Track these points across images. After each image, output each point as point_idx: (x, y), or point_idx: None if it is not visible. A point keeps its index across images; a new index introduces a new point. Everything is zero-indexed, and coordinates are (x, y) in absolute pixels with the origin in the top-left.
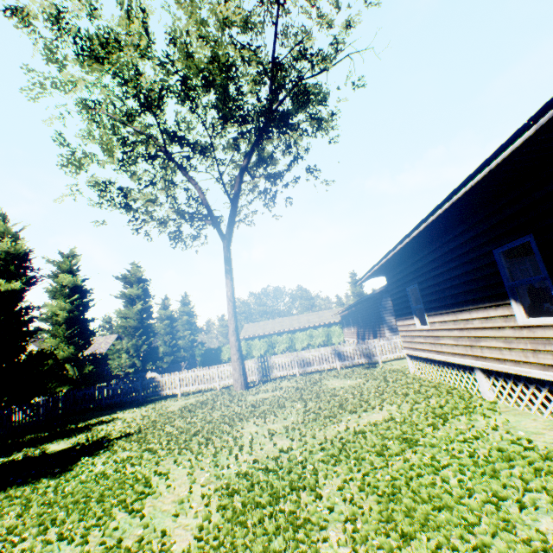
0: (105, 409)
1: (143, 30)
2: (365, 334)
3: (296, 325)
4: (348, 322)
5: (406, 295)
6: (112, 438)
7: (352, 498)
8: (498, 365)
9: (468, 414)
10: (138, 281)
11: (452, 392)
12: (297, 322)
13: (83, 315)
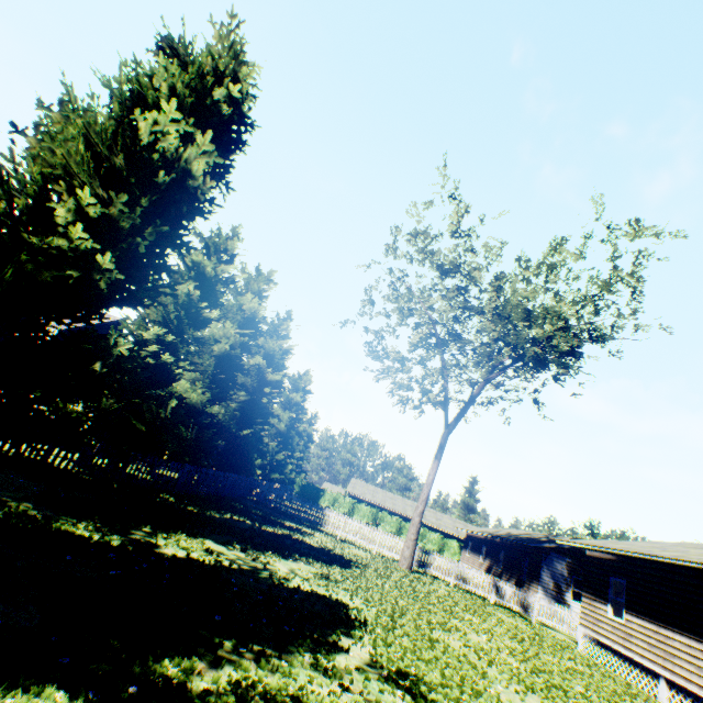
0: (279, 513)
1: (496, 285)
2: (501, 576)
3: (410, 513)
4: (478, 548)
5: (607, 581)
6: (349, 559)
7: (598, 696)
8: (684, 681)
9: (652, 702)
10: (302, 388)
11: (630, 685)
12: (411, 510)
13: (271, 408)
